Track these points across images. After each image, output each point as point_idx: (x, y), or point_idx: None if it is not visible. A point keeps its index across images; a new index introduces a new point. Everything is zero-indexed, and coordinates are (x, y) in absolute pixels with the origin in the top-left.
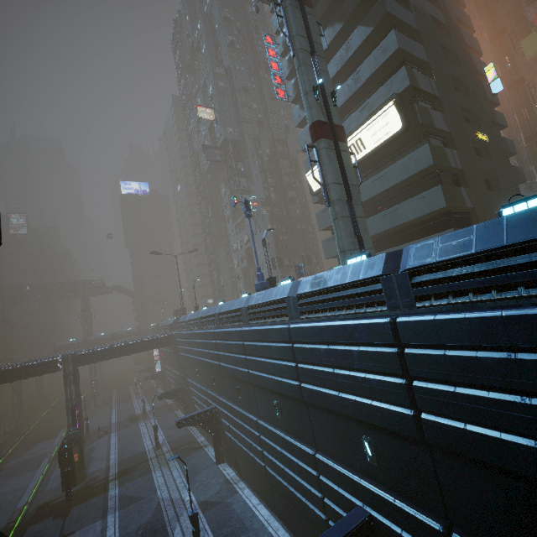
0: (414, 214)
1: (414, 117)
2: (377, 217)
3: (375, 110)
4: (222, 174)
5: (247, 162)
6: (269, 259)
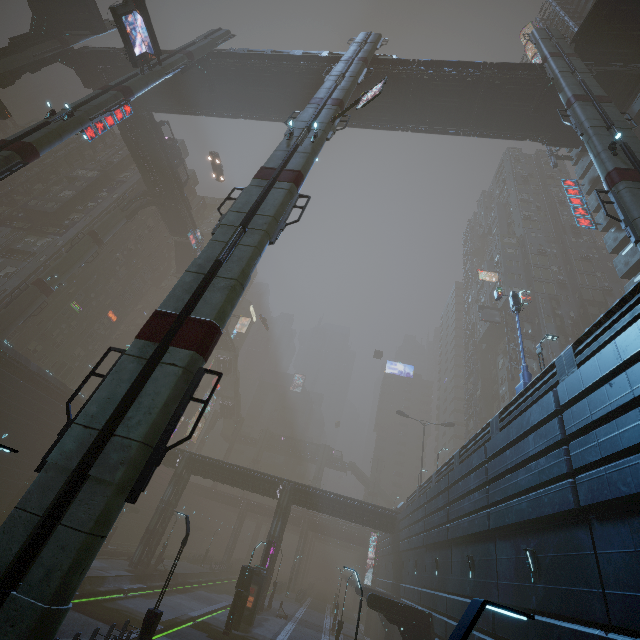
0: None
1: None
2: None
3: None
4: (501, 343)
5: (537, 321)
6: None
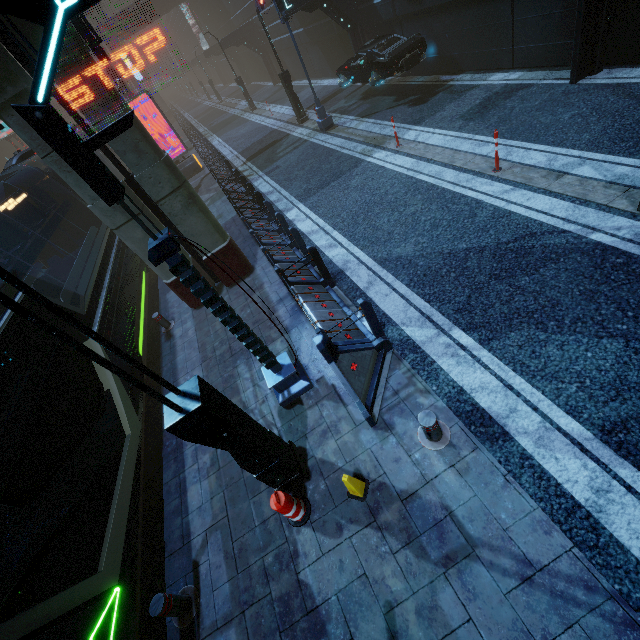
0: None
1: None
2: None
3: None
4: None
5: None
6: None
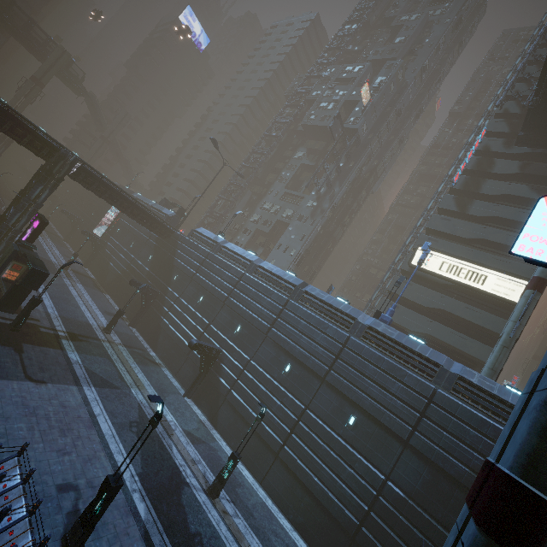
0: (476, 354)
1: None
2: (447, 329)
3: (513, 274)
4: (313, 141)
5: (352, 166)
6: (298, 251)
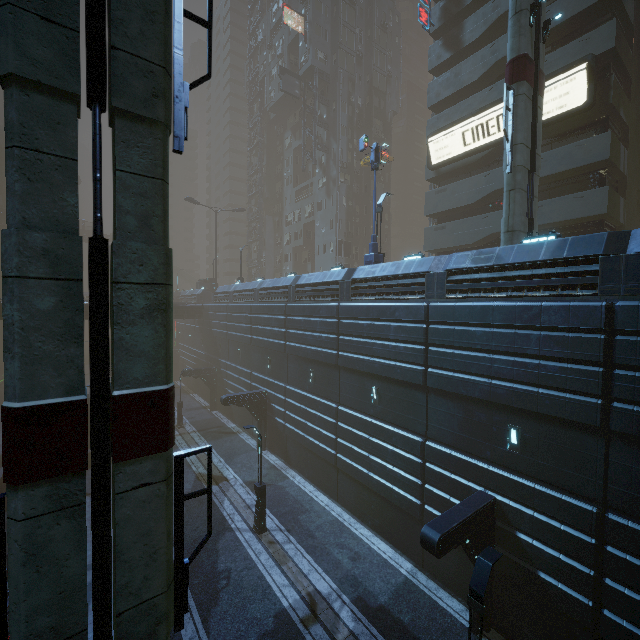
0: (562, 215)
1: (605, 93)
2: None
3: (556, 71)
4: (292, 117)
5: (335, 108)
6: (336, 242)
